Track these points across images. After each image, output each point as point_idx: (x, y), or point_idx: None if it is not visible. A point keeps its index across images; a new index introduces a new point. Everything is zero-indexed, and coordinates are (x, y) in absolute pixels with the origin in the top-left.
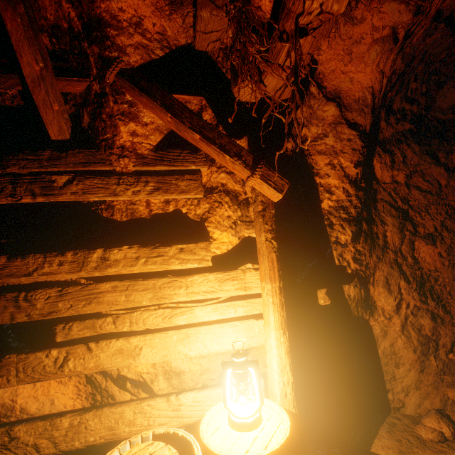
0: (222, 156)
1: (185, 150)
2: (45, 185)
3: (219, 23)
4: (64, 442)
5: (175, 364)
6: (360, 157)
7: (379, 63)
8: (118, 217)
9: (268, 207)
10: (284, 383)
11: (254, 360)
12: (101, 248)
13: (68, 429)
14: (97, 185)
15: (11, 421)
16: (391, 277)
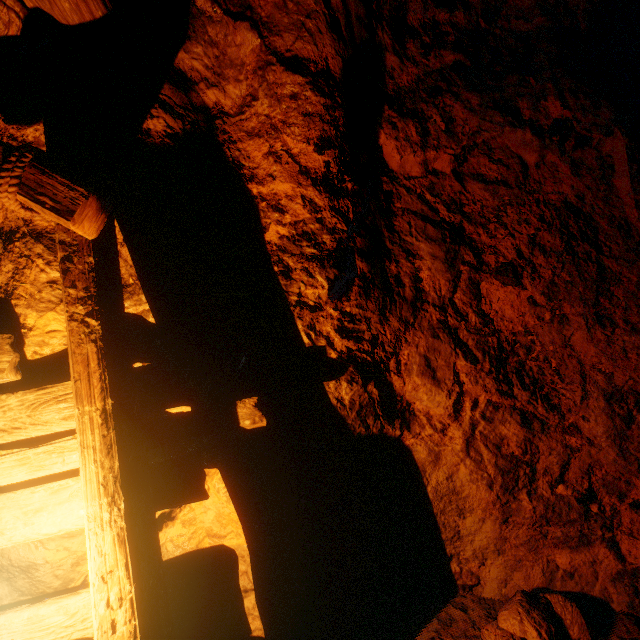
0: None
1: None
2: None
3: None
4: None
5: (17, 553)
6: (327, 129)
7: None
8: None
9: (79, 253)
10: (108, 604)
11: None
12: None
13: None
14: None
15: None
16: (436, 355)
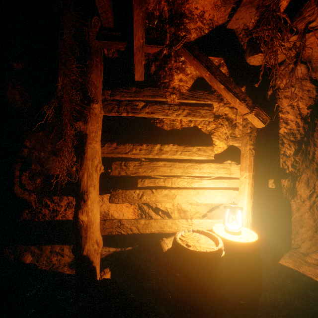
0: (234, 99)
1: (206, 91)
2: (133, 107)
3: (249, 14)
4: (142, 229)
5: (183, 206)
6: (313, 102)
7: None
8: (165, 127)
9: (253, 131)
10: (247, 221)
11: (241, 207)
12: (159, 144)
13: (143, 225)
14: (158, 109)
15: (108, 219)
16: (311, 178)
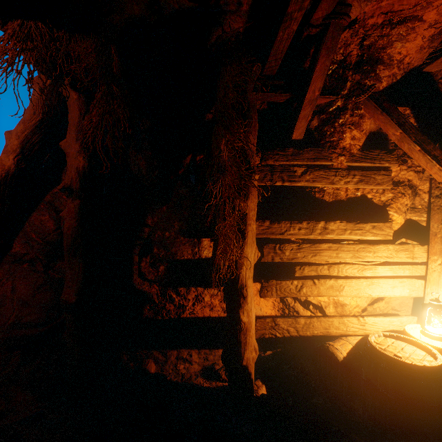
0: (432, 164)
1: (382, 150)
2: (290, 174)
3: None
4: (301, 331)
5: (341, 299)
6: None
7: None
8: (326, 198)
9: None
10: None
11: None
12: (323, 221)
13: (303, 325)
14: (321, 175)
15: None
16: None
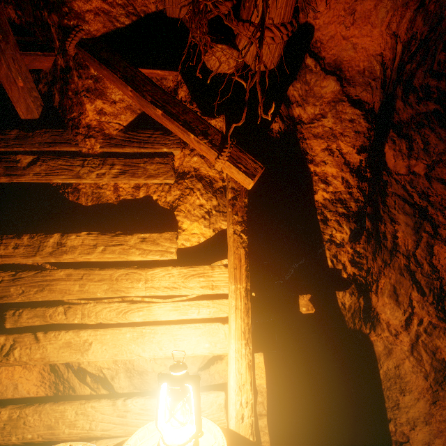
0: (186, 134)
1: (157, 131)
2: (9, 165)
3: None
4: (1, 435)
5: (138, 362)
6: (365, 141)
7: (391, 23)
8: (83, 201)
9: (240, 196)
10: (241, 404)
11: (195, 376)
12: (58, 233)
13: (7, 422)
14: (60, 166)
15: None
16: (400, 286)
